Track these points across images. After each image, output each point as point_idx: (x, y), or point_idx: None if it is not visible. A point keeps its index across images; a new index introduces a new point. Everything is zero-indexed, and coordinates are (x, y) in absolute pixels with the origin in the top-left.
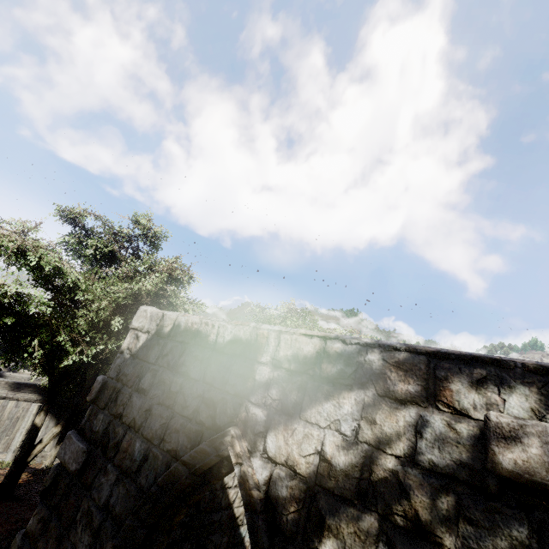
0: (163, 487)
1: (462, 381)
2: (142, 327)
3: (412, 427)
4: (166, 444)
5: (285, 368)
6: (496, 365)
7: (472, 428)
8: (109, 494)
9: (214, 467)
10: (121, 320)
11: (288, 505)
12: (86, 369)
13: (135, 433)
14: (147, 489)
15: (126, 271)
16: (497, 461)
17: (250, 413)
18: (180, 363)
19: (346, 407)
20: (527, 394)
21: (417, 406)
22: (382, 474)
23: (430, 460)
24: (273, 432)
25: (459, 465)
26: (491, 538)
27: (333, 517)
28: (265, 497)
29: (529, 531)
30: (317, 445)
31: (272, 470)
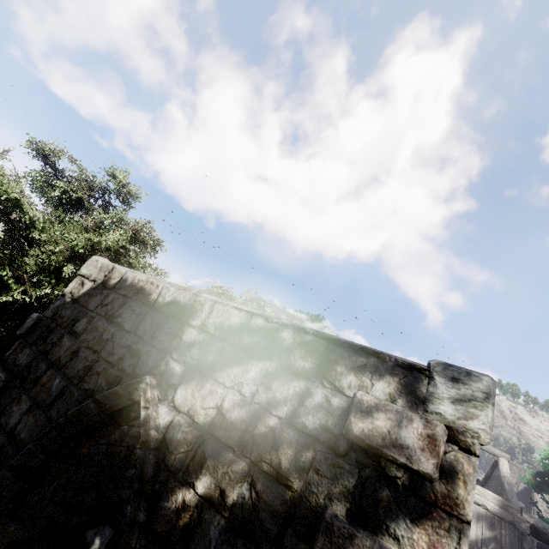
0: (71, 420)
1: (347, 365)
2: (90, 275)
3: (298, 396)
4: (85, 384)
5: (210, 333)
6: (376, 357)
7: (342, 402)
8: (17, 421)
9: (125, 410)
10: (74, 268)
11: (179, 446)
12: (27, 311)
13: (58, 371)
14: (56, 421)
15: (90, 221)
16: (350, 428)
17: (169, 367)
18: (118, 314)
19: (252, 373)
20: (390, 382)
21: (307, 380)
22: (263, 430)
23: (303, 423)
24: (184, 386)
25: (323, 429)
26: (329, 485)
27: (213, 459)
28: (162, 438)
29: (357, 482)
30: (218, 401)
31: (174, 417)
